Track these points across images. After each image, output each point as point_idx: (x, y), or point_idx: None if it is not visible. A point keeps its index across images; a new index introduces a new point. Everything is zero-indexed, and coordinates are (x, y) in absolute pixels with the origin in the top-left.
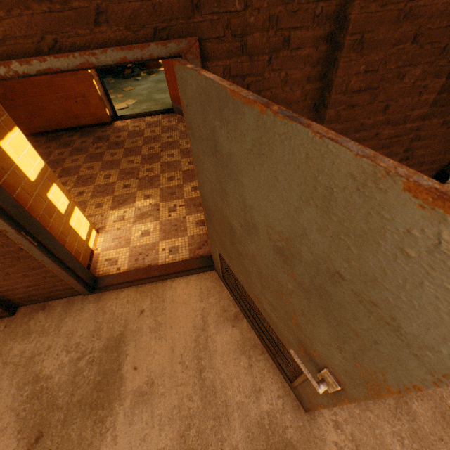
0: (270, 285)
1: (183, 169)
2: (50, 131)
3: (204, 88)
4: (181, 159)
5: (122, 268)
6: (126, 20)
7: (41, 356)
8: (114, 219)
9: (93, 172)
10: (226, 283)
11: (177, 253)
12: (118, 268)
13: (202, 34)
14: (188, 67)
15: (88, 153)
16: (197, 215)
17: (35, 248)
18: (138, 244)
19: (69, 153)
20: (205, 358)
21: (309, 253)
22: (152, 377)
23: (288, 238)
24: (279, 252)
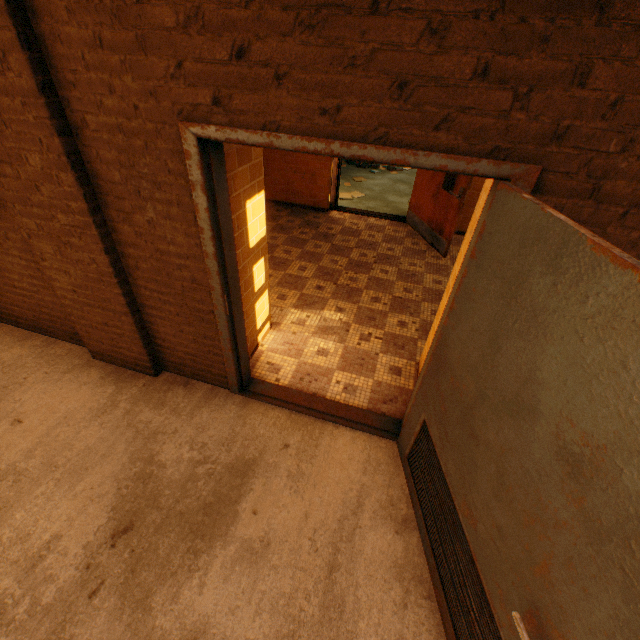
0: (514, 500)
1: (394, 293)
2: None
3: (539, 226)
4: (396, 281)
5: (282, 381)
6: (468, 132)
7: (164, 436)
8: (293, 320)
9: (289, 258)
10: (408, 465)
11: (353, 394)
12: (277, 378)
13: (548, 164)
14: (523, 197)
15: (291, 235)
16: (395, 358)
17: (225, 317)
18: (310, 361)
19: (271, 228)
20: (344, 553)
21: (639, 480)
22: (270, 537)
23: (601, 447)
24: (568, 458)
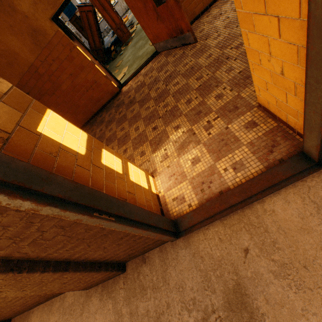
0: None
1: (194, 87)
2: (88, 120)
3: None
4: (187, 81)
5: (192, 203)
6: None
7: (164, 316)
8: (160, 160)
9: (126, 131)
10: None
11: (244, 168)
12: (188, 204)
13: None
14: None
15: (116, 120)
16: (240, 119)
17: (114, 223)
18: (194, 174)
19: (105, 127)
20: None
21: None
22: None
23: None
24: None
